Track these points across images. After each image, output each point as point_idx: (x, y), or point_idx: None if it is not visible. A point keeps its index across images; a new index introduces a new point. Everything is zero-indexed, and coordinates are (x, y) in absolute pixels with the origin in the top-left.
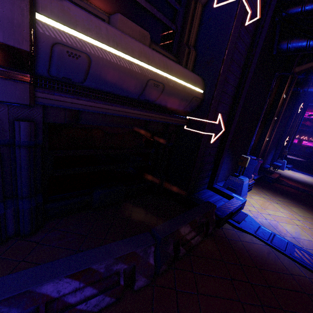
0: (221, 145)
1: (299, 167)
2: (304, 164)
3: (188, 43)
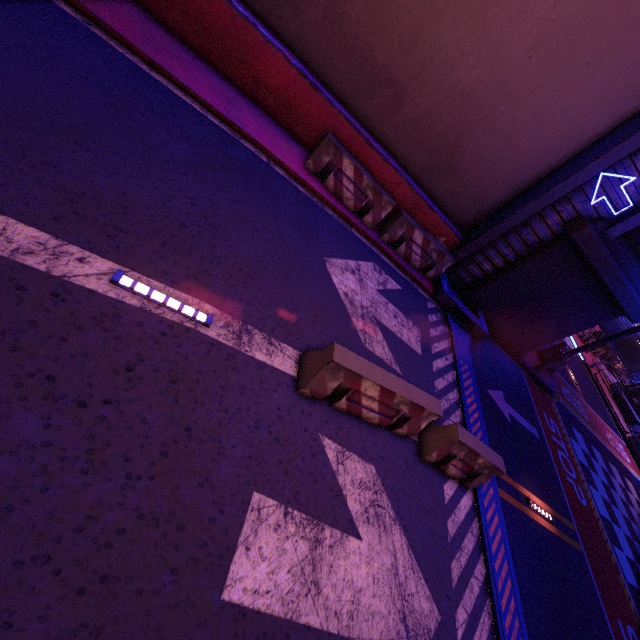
0: None
1: None
2: None
3: None
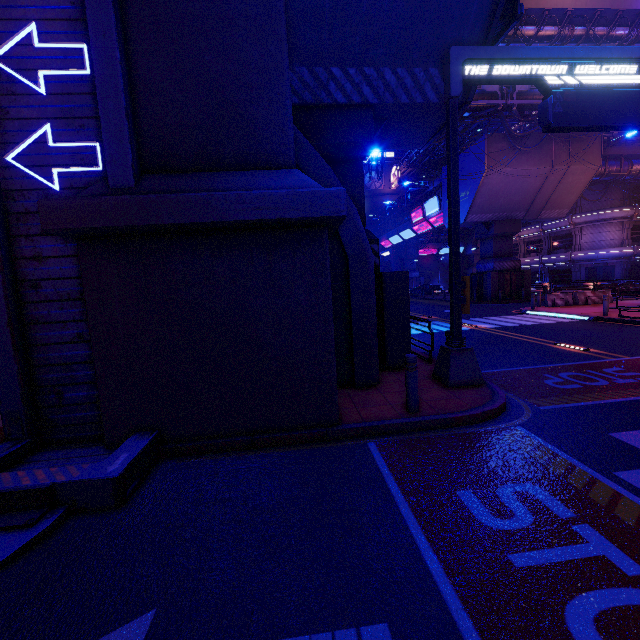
0: None
1: None
2: None
3: None
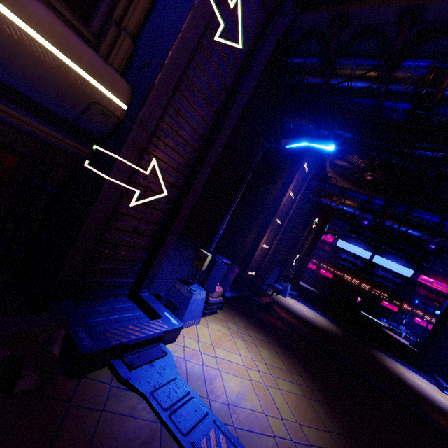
0: (168, 223)
1: (306, 298)
2: (315, 296)
3: (121, 24)
